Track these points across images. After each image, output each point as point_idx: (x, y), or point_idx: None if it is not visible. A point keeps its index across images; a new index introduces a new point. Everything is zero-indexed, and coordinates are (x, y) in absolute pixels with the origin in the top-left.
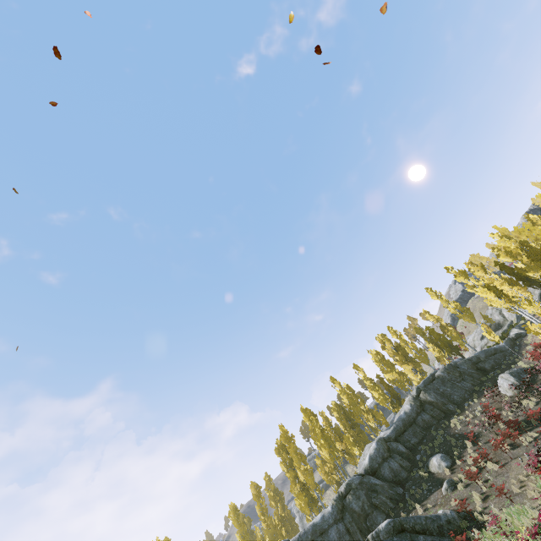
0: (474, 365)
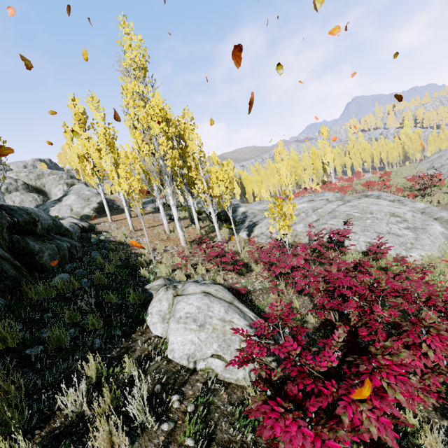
0: (10, 234)
